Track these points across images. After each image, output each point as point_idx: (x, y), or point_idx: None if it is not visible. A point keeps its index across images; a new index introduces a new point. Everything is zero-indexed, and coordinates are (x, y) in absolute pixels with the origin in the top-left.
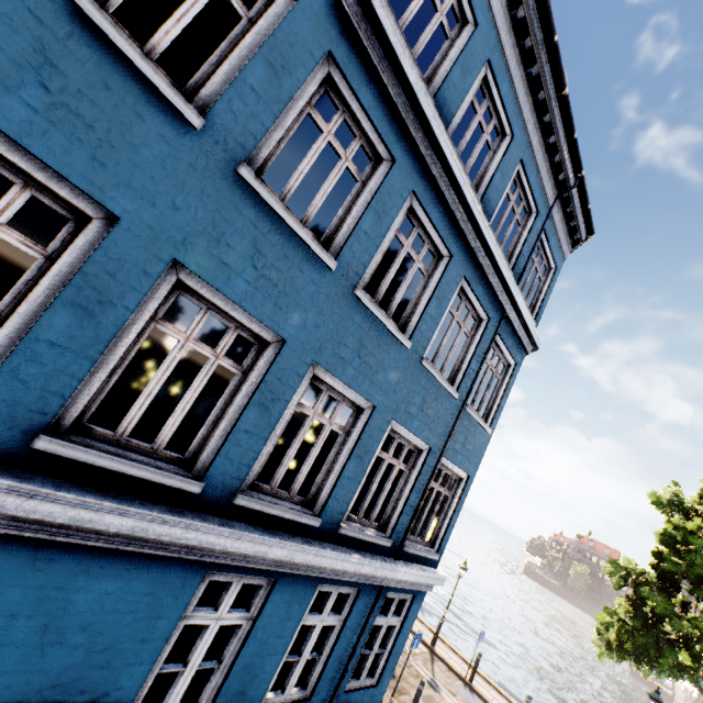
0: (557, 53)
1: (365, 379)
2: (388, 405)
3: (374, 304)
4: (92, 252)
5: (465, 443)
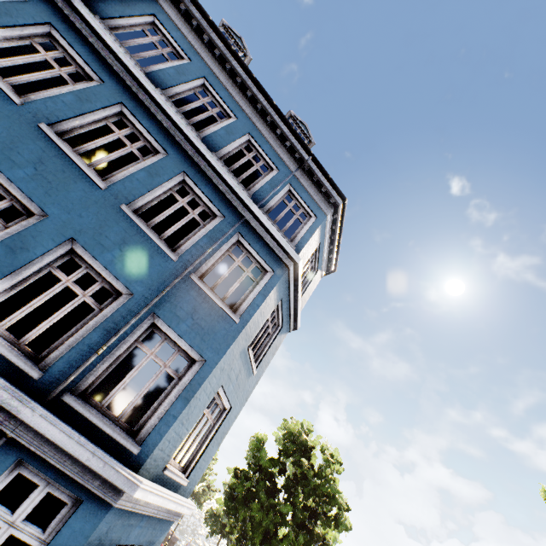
0: (258, 83)
1: (39, 188)
2: (68, 223)
3: (60, 140)
4: None
5: (194, 315)
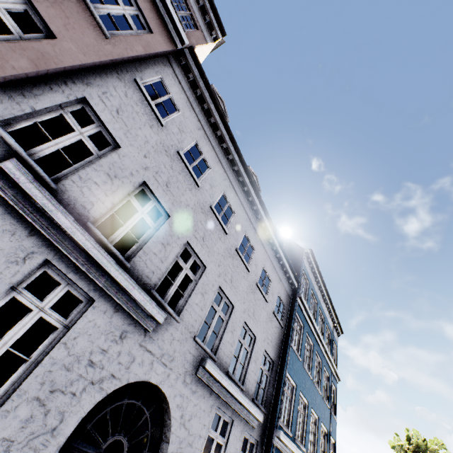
0: (330, 298)
1: (317, 408)
2: (320, 416)
3: (316, 385)
4: (294, 393)
5: (332, 426)
